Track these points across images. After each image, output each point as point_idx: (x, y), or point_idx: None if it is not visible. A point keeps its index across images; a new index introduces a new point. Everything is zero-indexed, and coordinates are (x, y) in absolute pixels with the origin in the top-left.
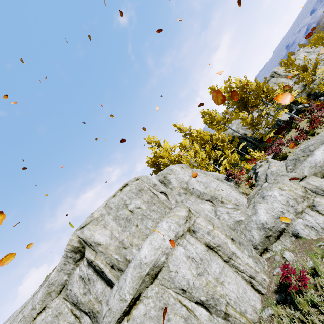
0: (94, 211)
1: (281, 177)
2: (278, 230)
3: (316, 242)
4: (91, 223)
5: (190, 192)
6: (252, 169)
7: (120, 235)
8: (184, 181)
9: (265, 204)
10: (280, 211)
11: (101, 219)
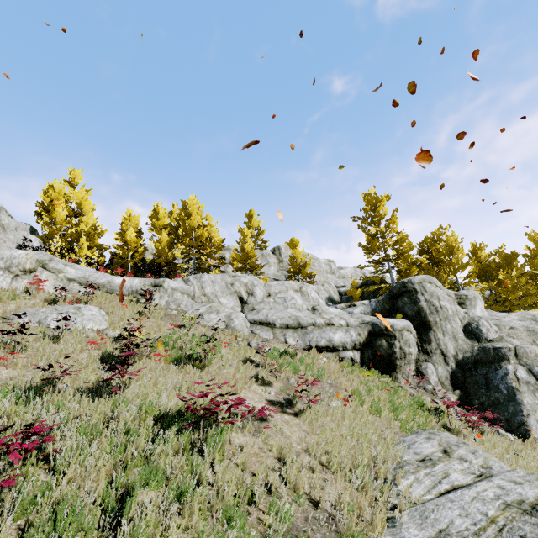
0: None
1: None
2: None
3: None
4: None
5: None
6: None
7: None
8: None
9: None
10: None
11: None
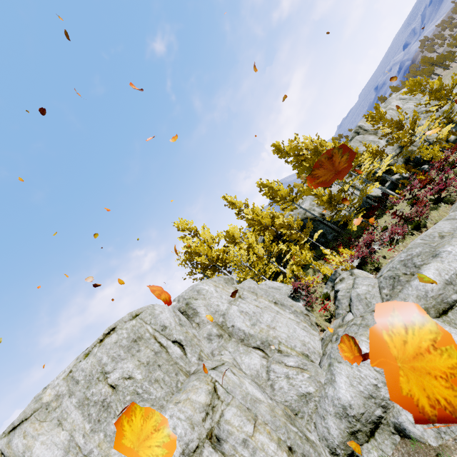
0: (49, 384)
1: (371, 316)
2: (371, 420)
3: (437, 453)
4: (33, 416)
5: (228, 331)
6: (331, 280)
7: (86, 441)
8: (219, 312)
9: (347, 368)
10: (372, 385)
11: (55, 406)
